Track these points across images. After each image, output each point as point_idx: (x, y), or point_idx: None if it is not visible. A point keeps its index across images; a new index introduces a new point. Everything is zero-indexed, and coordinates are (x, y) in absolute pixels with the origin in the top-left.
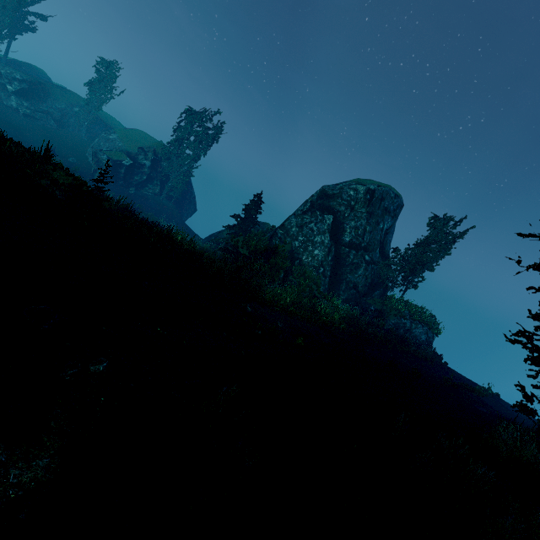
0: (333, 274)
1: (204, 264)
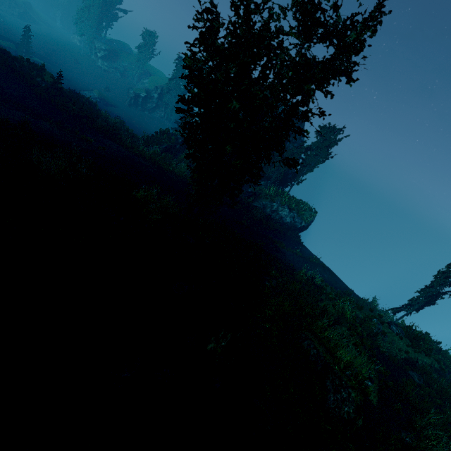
0: None
1: (98, 122)
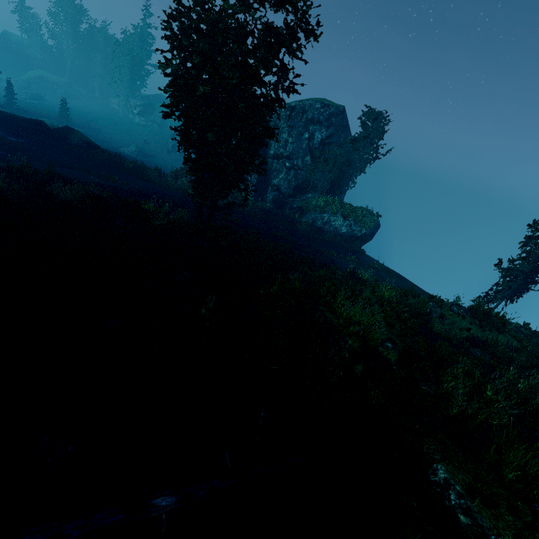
0: (261, 181)
1: (125, 165)
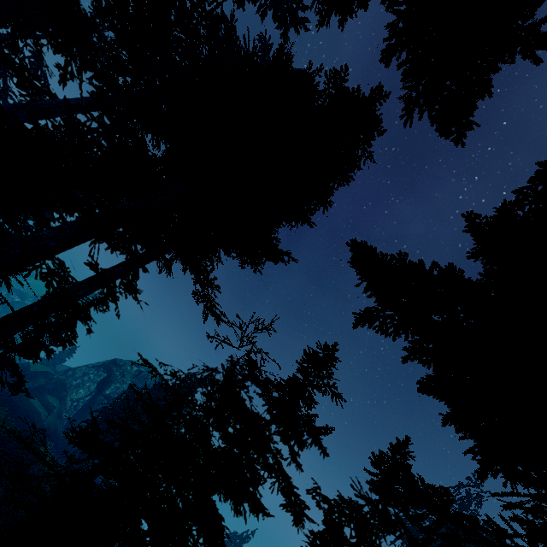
0: (83, 411)
1: None
